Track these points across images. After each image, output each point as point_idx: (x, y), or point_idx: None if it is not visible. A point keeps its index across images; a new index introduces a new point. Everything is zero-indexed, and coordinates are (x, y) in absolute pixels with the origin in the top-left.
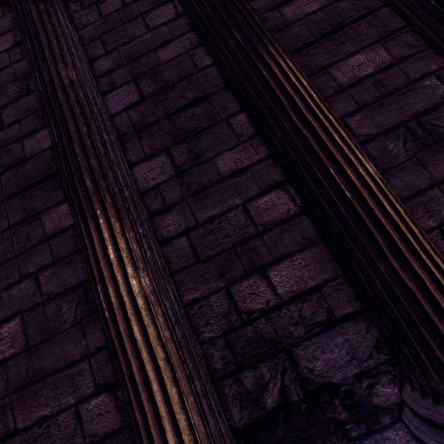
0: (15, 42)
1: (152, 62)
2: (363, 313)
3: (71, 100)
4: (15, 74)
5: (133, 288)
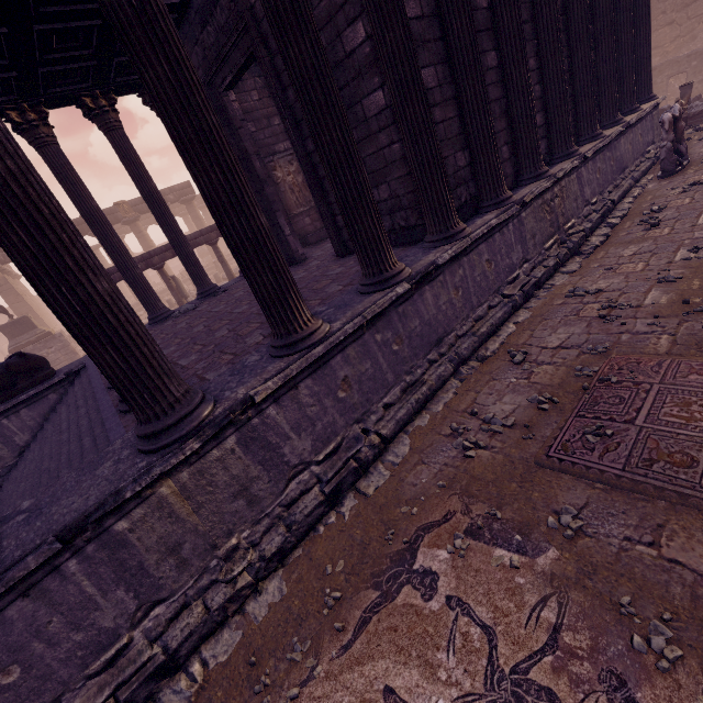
0: None
1: None
2: (547, 137)
3: None
4: None
5: (534, 102)
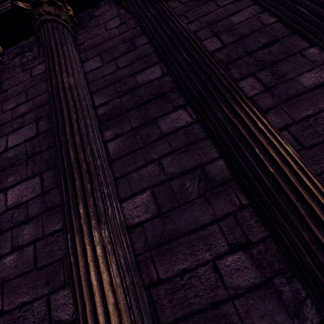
0: (121, 22)
1: (227, 24)
2: None
3: (192, 37)
4: (124, 39)
5: (289, 151)
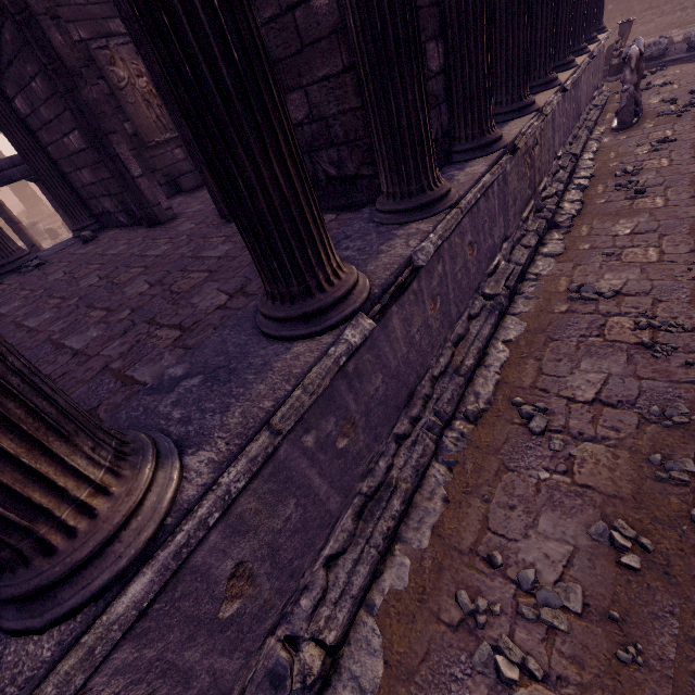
0: None
1: None
2: None
3: None
4: None
5: None
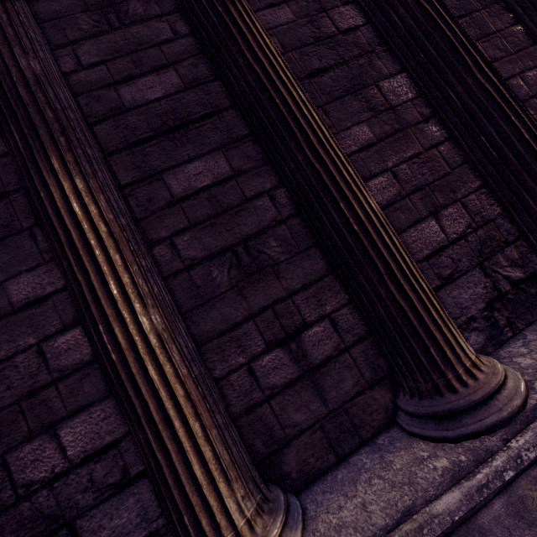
0: None
1: None
2: None
3: None
4: None
5: None
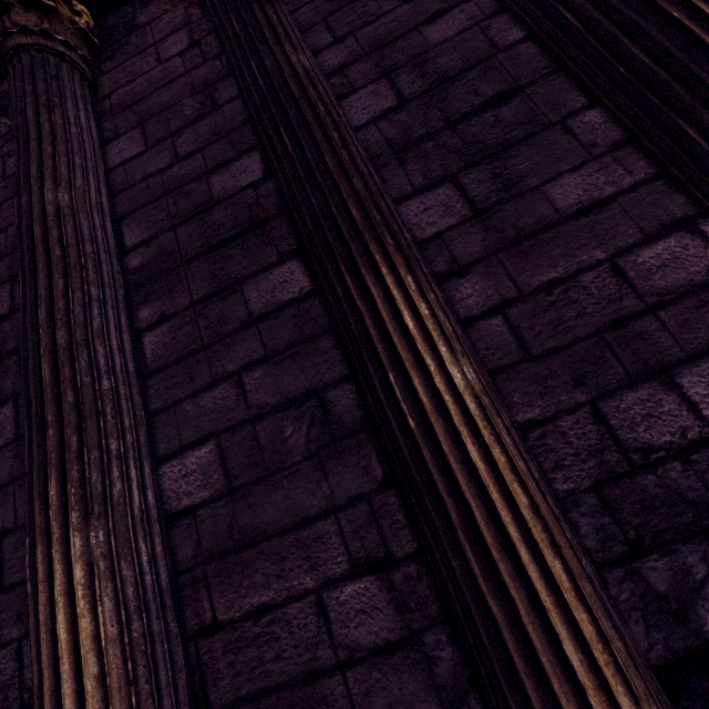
0: (192, 42)
1: (414, 47)
2: None
3: (310, 95)
4: (193, 85)
5: (455, 381)
